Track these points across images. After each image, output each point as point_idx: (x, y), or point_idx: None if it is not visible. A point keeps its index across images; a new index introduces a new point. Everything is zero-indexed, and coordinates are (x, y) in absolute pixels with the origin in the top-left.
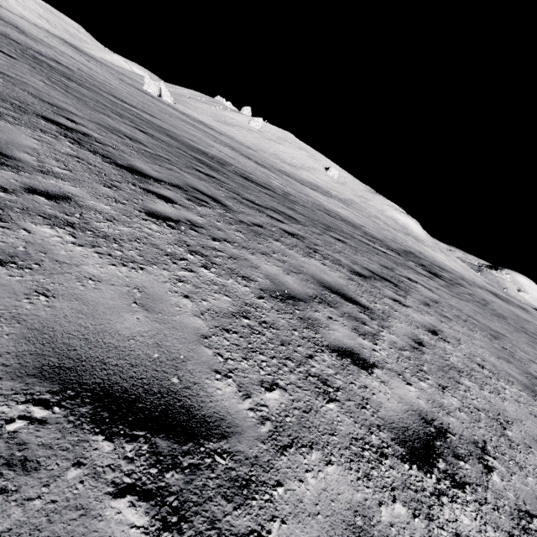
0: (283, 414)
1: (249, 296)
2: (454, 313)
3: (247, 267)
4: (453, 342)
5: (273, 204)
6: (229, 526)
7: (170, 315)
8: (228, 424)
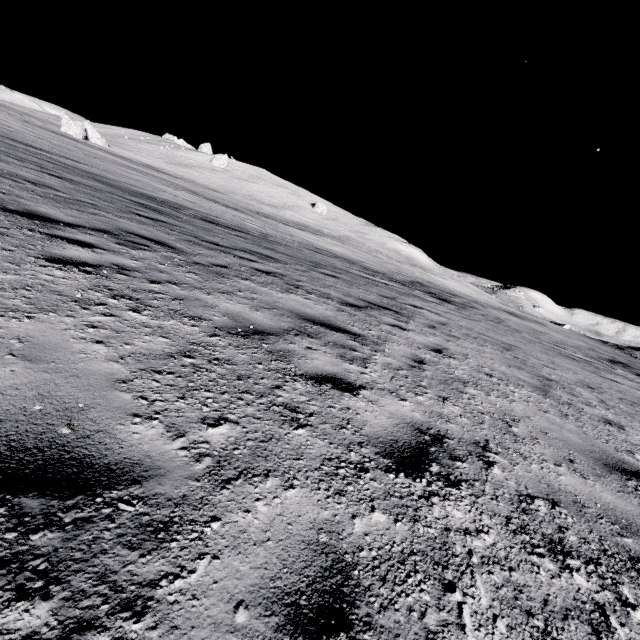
0: (230, 447)
1: (198, 335)
2: (463, 332)
3: (198, 307)
4: (460, 358)
5: (246, 245)
6: (130, 576)
7: (69, 364)
8: (145, 468)
